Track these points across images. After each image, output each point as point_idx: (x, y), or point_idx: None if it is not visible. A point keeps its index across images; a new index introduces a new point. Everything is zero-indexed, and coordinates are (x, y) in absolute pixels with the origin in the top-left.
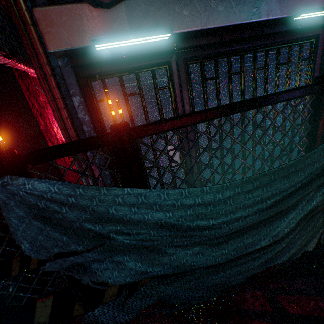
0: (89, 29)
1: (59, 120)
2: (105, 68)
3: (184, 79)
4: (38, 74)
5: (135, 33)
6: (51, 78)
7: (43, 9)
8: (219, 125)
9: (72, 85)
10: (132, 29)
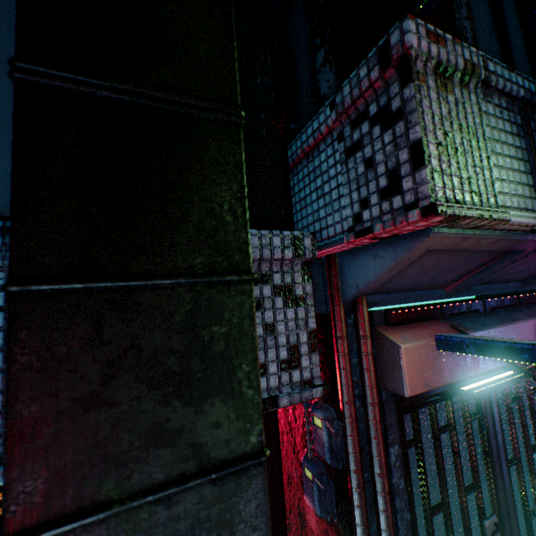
0: (447, 364)
1: (361, 489)
2: (420, 394)
3: (494, 403)
4: (350, 410)
5: (483, 366)
6: (379, 422)
7: (410, 346)
8: (532, 469)
9: (392, 426)
10: (481, 362)
